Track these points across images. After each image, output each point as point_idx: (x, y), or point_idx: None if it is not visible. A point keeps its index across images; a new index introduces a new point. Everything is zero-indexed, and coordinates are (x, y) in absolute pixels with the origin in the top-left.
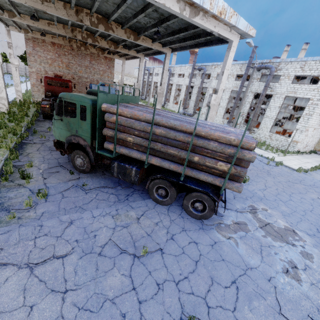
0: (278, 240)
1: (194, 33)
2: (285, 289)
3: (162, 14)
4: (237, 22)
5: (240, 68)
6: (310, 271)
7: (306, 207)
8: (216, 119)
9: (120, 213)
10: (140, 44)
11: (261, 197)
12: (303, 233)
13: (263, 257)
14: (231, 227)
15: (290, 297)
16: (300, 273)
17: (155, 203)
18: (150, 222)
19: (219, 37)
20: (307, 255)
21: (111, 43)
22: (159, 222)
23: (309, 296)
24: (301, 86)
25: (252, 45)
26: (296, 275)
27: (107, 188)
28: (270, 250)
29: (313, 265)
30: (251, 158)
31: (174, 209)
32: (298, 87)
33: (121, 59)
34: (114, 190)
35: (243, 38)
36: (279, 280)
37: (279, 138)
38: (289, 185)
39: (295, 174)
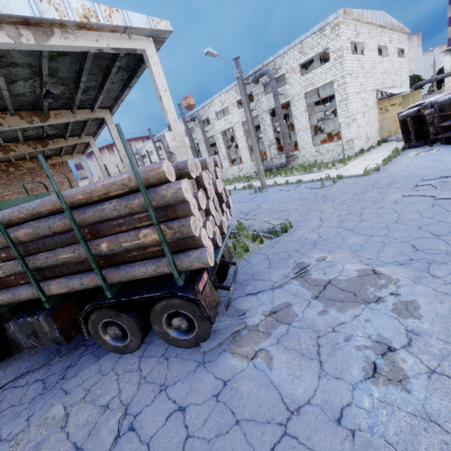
0: (349, 306)
1: (102, 70)
2: (376, 425)
3: (29, 65)
4: (126, 21)
5: (236, 92)
6: (420, 342)
7: (388, 219)
8: (245, 166)
9: (33, 423)
10: (56, 123)
11: (314, 242)
12: (392, 267)
13: (323, 363)
14: (260, 328)
15: (392, 445)
16: (401, 360)
17: (118, 356)
18: (90, 410)
19: (135, 57)
20: (406, 308)
21: (34, 143)
22: (113, 399)
23: (432, 414)
24: (314, 72)
25: (215, 53)
26: (395, 368)
27: (31, 373)
28: (335, 337)
29: (423, 323)
30: (175, 194)
31: (154, 349)
32: (311, 76)
33: (76, 157)
34: (43, 371)
35: (162, 40)
36: (361, 405)
37: (328, 147)
38: (357, 200)
39: (364, 180)
